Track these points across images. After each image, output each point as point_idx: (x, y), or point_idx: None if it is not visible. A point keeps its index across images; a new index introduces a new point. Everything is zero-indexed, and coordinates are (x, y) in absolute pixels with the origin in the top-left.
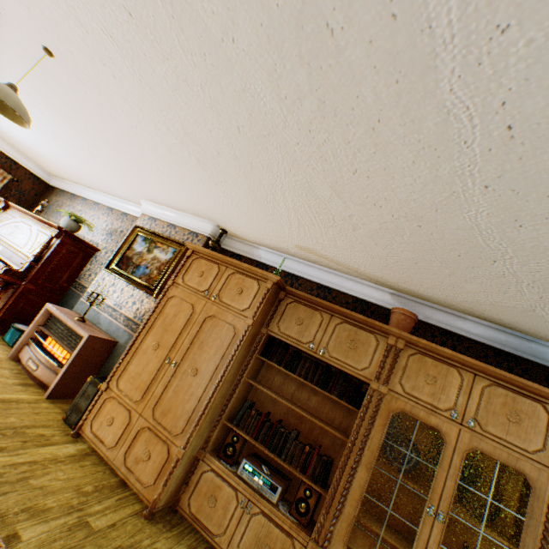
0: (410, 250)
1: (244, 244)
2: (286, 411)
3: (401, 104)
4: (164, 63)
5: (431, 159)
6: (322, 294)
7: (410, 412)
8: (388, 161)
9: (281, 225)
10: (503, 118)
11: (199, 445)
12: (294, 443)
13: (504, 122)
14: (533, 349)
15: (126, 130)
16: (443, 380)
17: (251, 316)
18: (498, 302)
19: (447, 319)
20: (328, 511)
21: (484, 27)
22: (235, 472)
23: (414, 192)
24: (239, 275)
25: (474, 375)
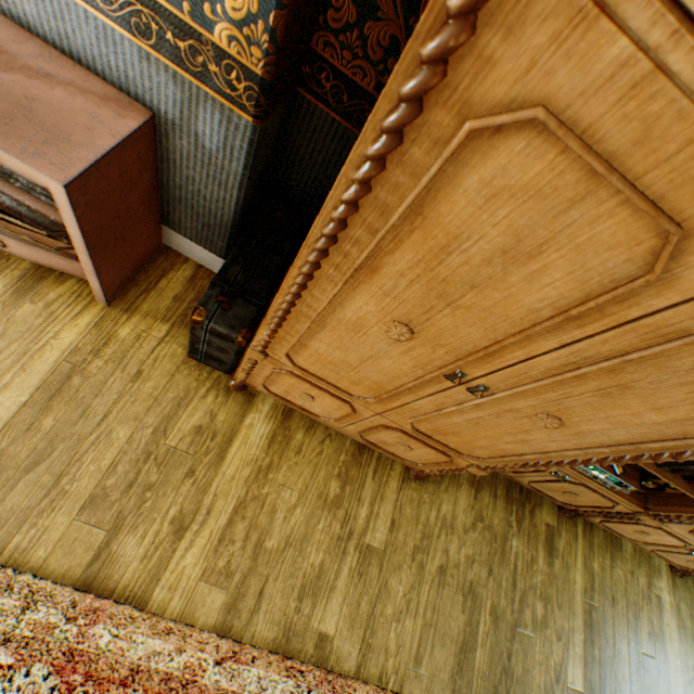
0: None
1: None
2: None
3: None
4: None
5: None
6: None
7: None
8: None
9: None
10: None
11: None
12: None
13: None
14: None
15: None
16: None
17: None
18: None
19: None
20: None
21: None
22: None
23: None
24: None
25: None
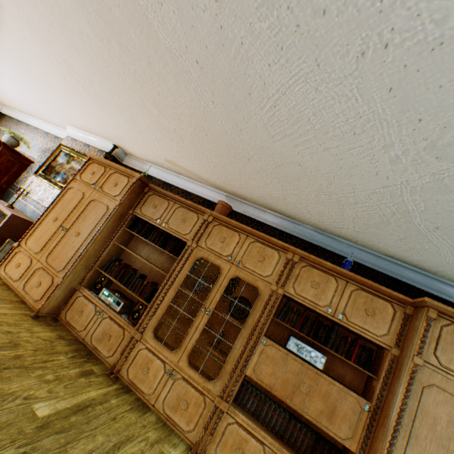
0: (214, 155)
1: (138, 162)
2: (142, 266)
3: (151, 46)
4: (35, 11)
5: (182, 83)
6: (185, 197)
7: (207, 258)
8: (168, 86)
9: (149, 141)
10: (192, 56)
11: (77, 281)
12: (138, 279)
13: (194, 59)
14: (300, 230)
15: (35, 62)
16: (229, 240)
17: (120, 199)
18: (271, 194)
19: (256, 212)
20: (148, 313)
21: (155, 3)
22: (99, 297)
23: (190, 108)
24: (118, 174)
25: (247, 236)
